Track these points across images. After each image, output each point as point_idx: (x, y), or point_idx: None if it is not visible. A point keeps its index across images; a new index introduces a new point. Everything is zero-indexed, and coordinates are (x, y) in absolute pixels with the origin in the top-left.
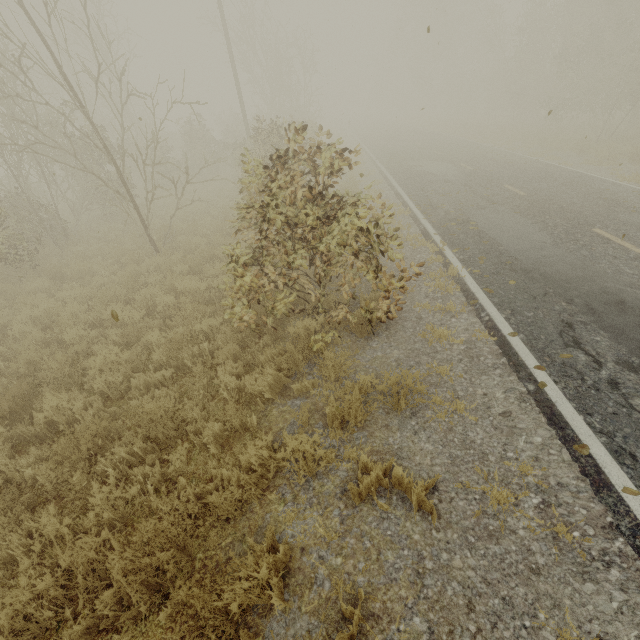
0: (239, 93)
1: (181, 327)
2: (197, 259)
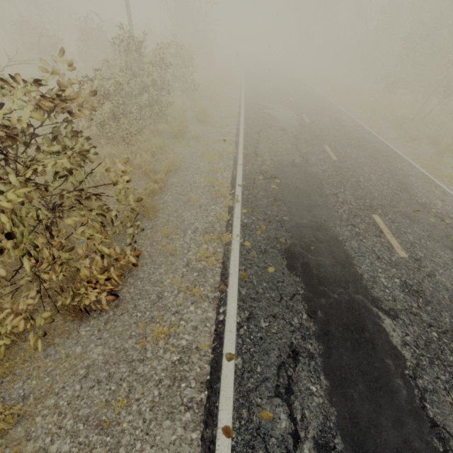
0: (126, 1)
1: None
2: None
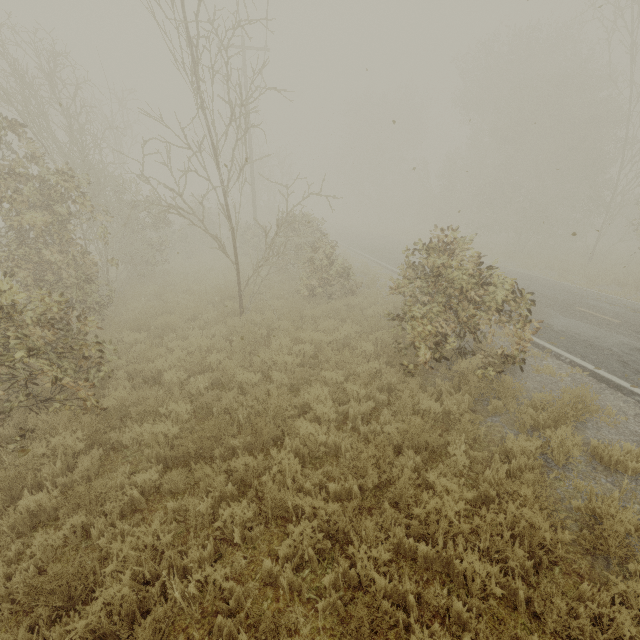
0: (253, 187)
1: (341, 370)
2: (295, 317)
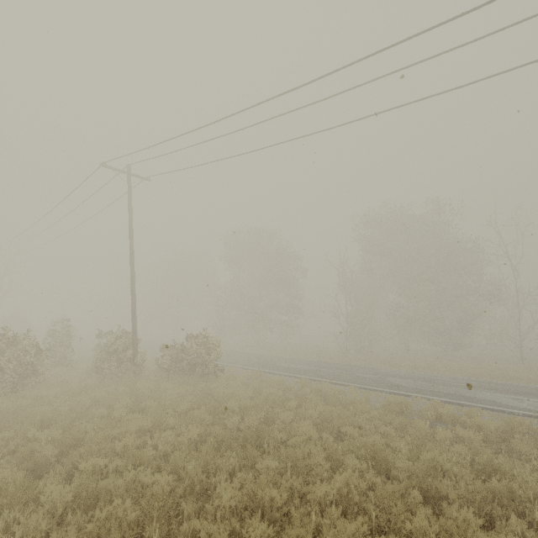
0: None
1: None
2: None
